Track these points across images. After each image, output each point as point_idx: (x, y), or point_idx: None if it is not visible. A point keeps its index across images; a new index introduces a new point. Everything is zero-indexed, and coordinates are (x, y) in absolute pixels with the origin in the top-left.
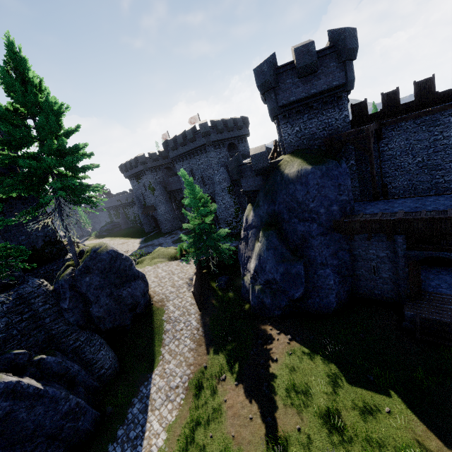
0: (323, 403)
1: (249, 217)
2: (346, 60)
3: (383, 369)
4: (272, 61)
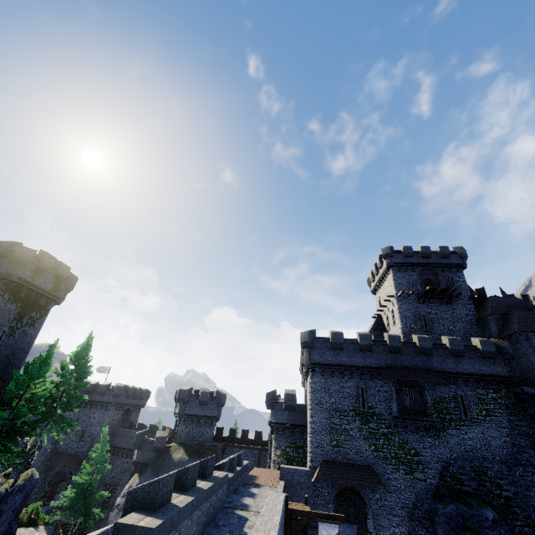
0: None
1: (134, 484)
2: (220, 406)
3: None
4: (191, 390)
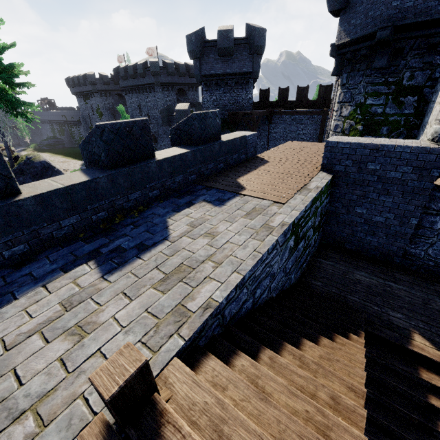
0: None
1: None
2: (254, 54)
3: None
4: (201, 34)
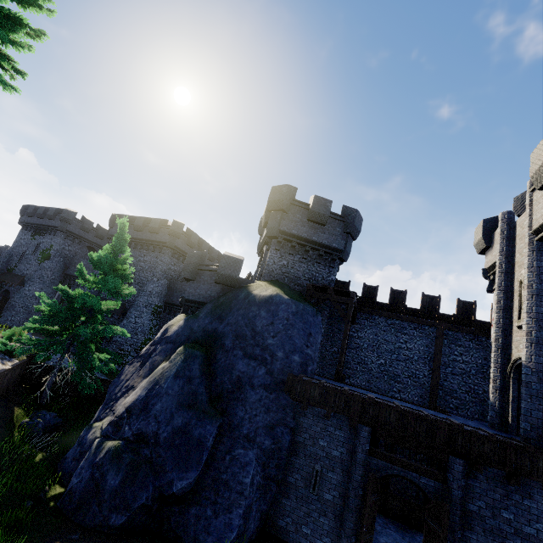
0: None
1: (174, 327)
2: (350, 233)
3: None
4: (293, 191)
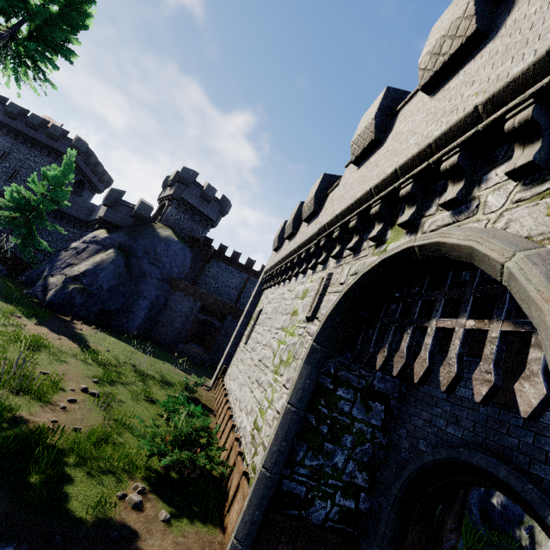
0: (125, 351)
1: (101, 236)
2: (222, 213)
3: (162, 356)
4: (196, 175)
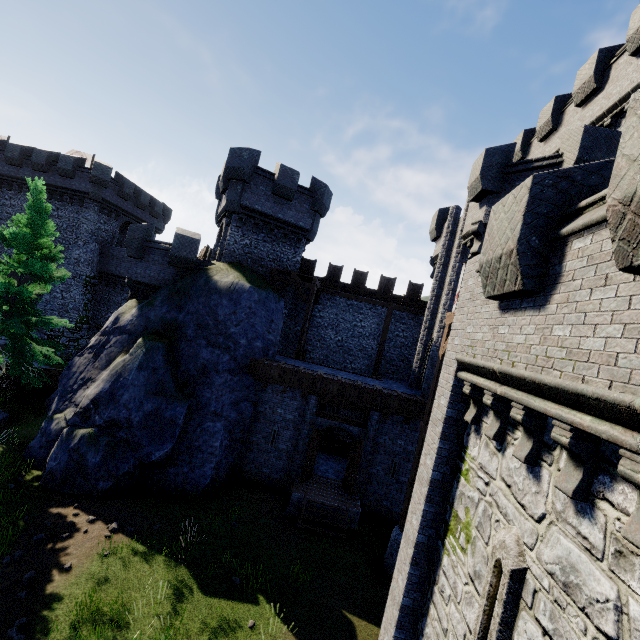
0: (150, 634)
1: (126, 315)
2: (318, 211)
3: (254, 568)
4: (256, 156)
